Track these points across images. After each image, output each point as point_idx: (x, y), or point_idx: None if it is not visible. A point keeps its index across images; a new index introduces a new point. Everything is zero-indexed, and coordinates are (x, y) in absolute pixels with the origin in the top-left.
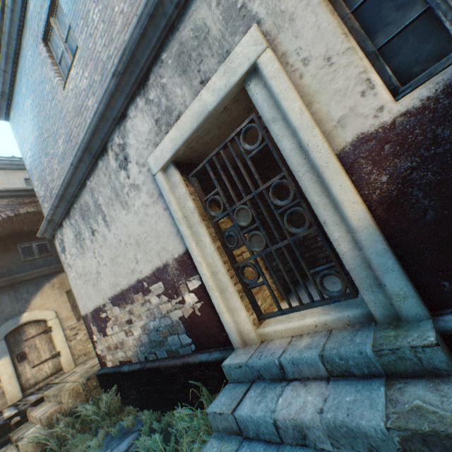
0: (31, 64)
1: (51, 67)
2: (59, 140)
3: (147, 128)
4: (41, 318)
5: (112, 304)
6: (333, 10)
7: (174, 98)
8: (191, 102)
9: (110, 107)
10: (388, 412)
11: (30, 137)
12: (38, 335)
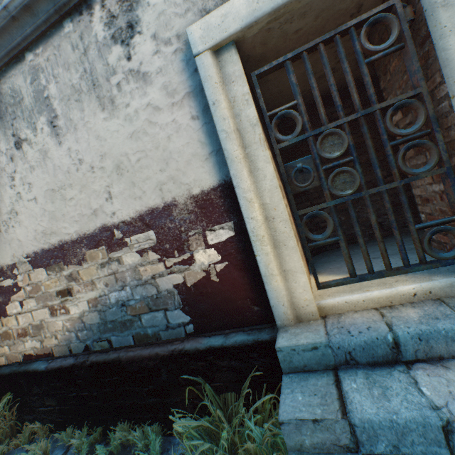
0: None
1: None
2: None
3: None
4: None
5: (33, 264)
6: None
7: None
8: None
9: None
10: None
11: None
12: None
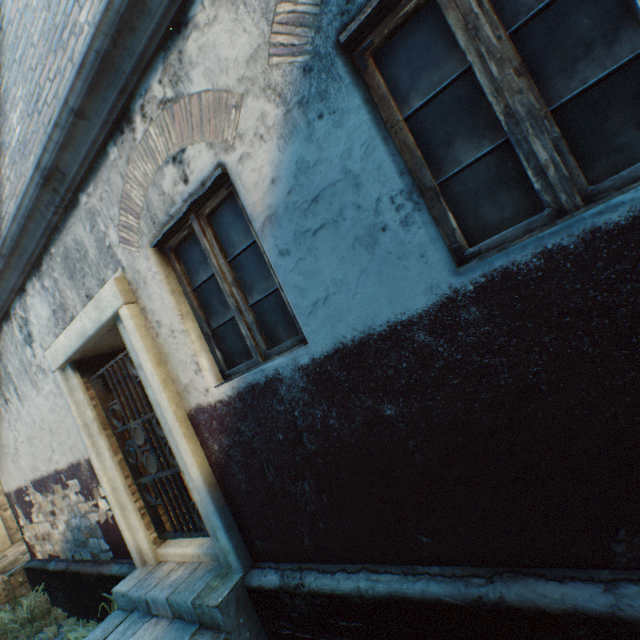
0: None
1: None
2: None
3: (46, 313)
4: None
5: (35, 488)
6: (175, 289)
7: (67, 297)
8: (81, 310)
9: (4, 279)
10: None
11: None
12: None
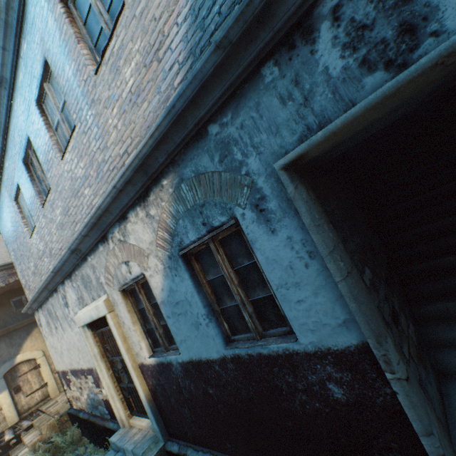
0: (9, 205)
1: (21, 220)
2: (31, 262)
3: (75, 297)
4: (31, 358)
5: (72, 373)
6: (130, 309)
7: (84, 295)
8: (90, 302)
9: (55, 278)
10: None
11: (12, 244)
12: (30, 371)
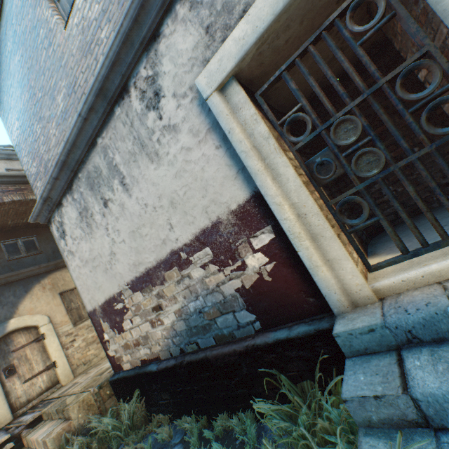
0: (19, 10)
1: (47, 4)
2: (58, 96)
3: (191, 42)
4: (31, 325)
5: (132, 289)
6: None
7: None
8: None
9: (137, 24)
10: None
11: (18, 103)
12: (28, 344)
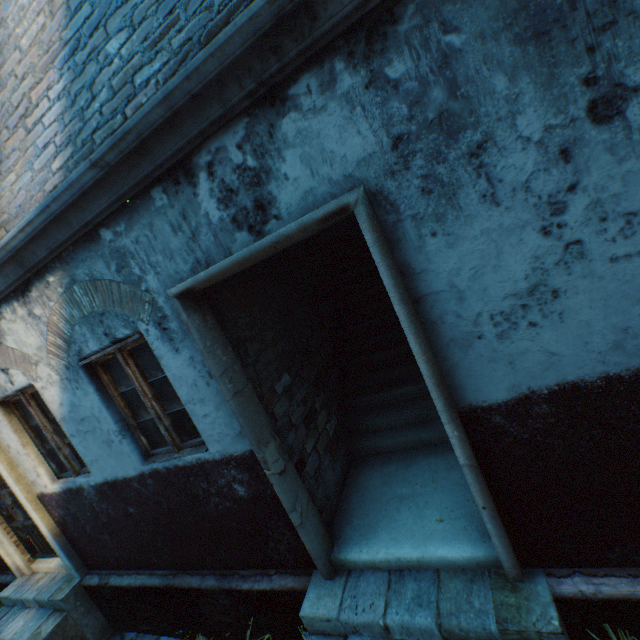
0: None
1: None
2: None
3: None
4: None
5: None
6: (17, 428)
7: None
8: None
9: None
10: (32, 633)
11: None
12: None
